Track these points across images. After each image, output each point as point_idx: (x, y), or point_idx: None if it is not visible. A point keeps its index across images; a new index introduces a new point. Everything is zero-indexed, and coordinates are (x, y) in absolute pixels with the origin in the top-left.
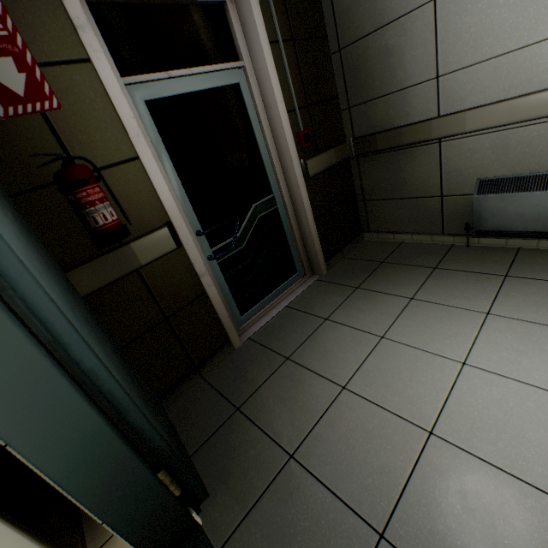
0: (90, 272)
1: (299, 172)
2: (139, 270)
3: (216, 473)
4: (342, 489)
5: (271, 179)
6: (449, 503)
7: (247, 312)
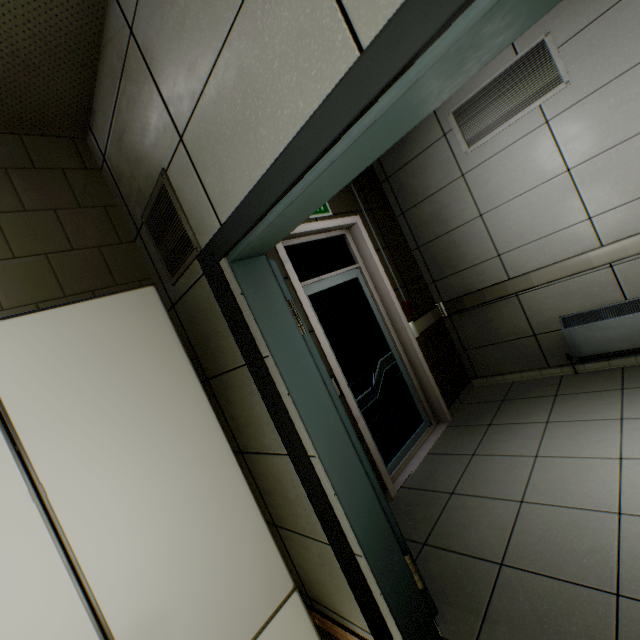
0: None
1: (409, 331)
2: None
3: (432, 597)
4: (563, 573)
5: (387, 339)
6: None
7: (389, 462)
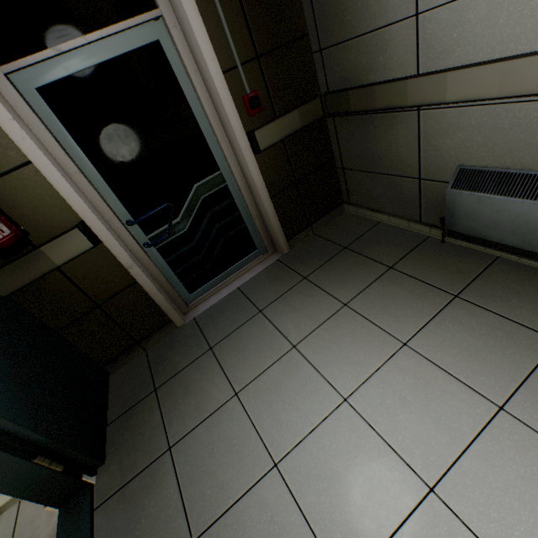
0: (5, 277)
1: (246, 146)
2: (60, 268)
3: (119, 444)
4: (188, 491)
5: (215, 154)
6: (252, 536)
7: (197, 290)
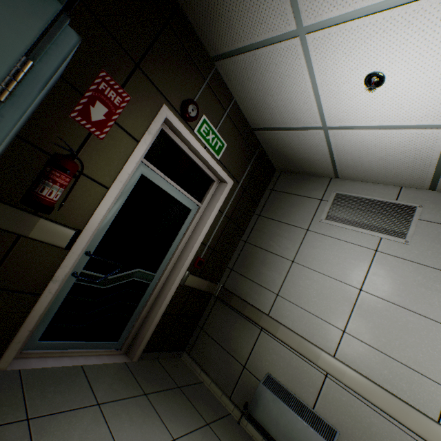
0: None
1: (181, 276)
2: (22, 236)
3: None
4: None
5: (163, 264)
6: None
7: (47, 340)
